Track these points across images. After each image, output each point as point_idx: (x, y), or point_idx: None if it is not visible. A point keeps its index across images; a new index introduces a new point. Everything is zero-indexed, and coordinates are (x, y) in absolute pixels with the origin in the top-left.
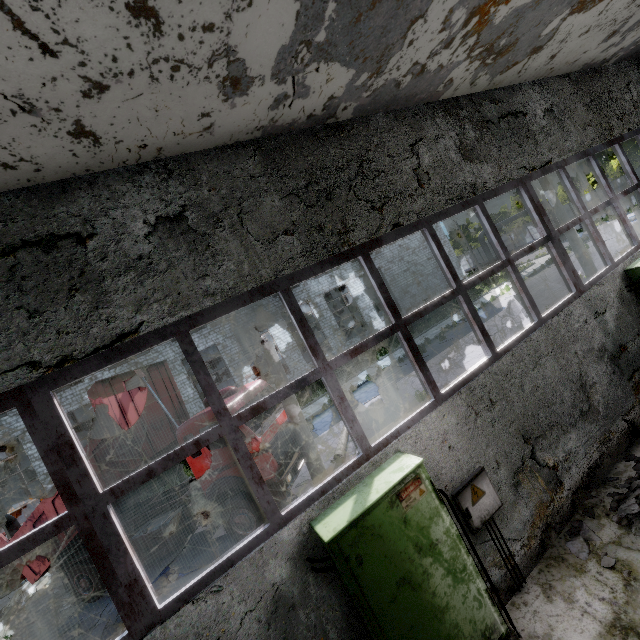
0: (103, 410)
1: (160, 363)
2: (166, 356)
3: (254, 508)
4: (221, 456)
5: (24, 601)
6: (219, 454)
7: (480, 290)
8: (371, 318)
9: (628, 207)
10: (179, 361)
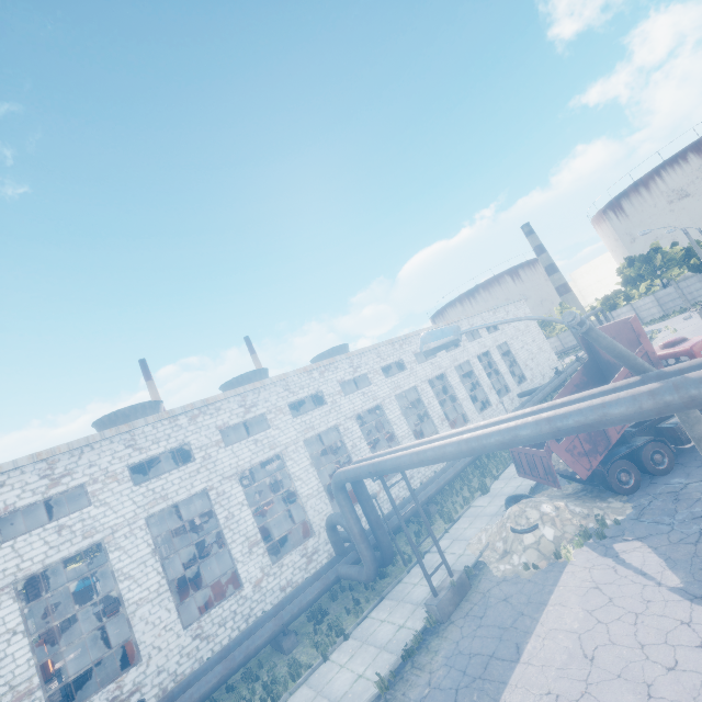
0: (643, 333)
1: None
2: (383, 390)
3: None
4: None
5: (553, 511)
6: None
7: None
8: (510, 382)
9: (658, 317)
10: (393, 397)
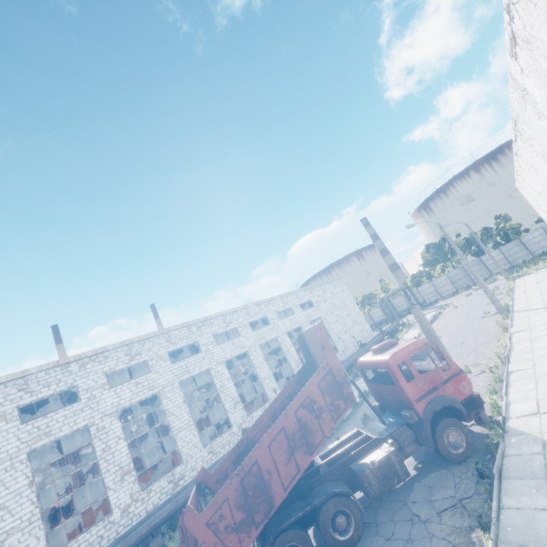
0: (329, 343)
1: (303, 332)
2: (165, 377)
3: (461, 425)
4: (430, 378)
5: None
6: (428, 377)
7: (392, 336)
8: None
9: (452, 292)
10: (177, 383)
